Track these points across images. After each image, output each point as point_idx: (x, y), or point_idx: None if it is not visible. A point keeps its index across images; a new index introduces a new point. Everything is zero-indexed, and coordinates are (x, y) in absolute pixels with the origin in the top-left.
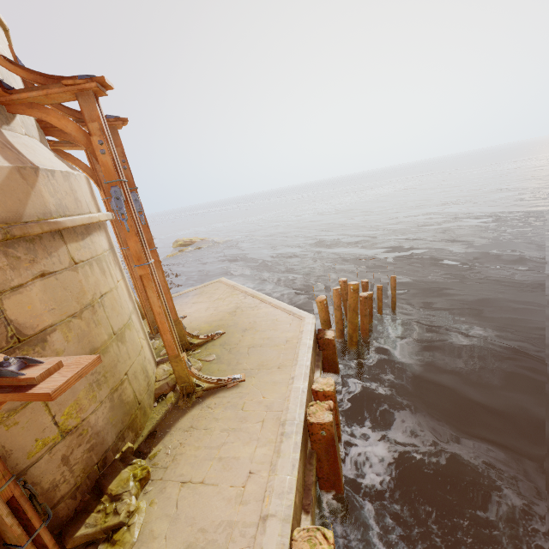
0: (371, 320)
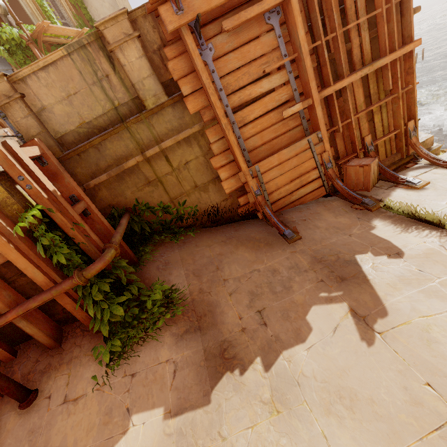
0: None
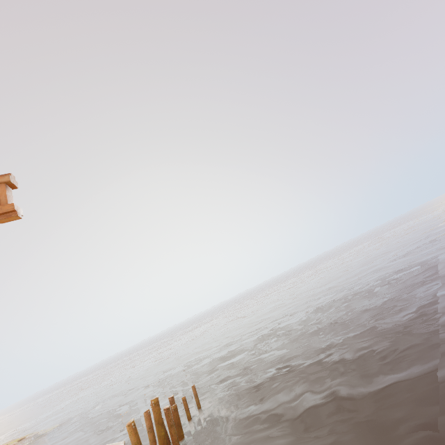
0: (181, 430)
